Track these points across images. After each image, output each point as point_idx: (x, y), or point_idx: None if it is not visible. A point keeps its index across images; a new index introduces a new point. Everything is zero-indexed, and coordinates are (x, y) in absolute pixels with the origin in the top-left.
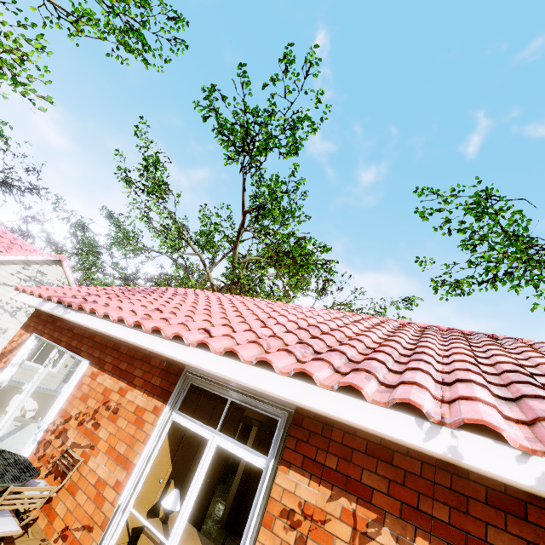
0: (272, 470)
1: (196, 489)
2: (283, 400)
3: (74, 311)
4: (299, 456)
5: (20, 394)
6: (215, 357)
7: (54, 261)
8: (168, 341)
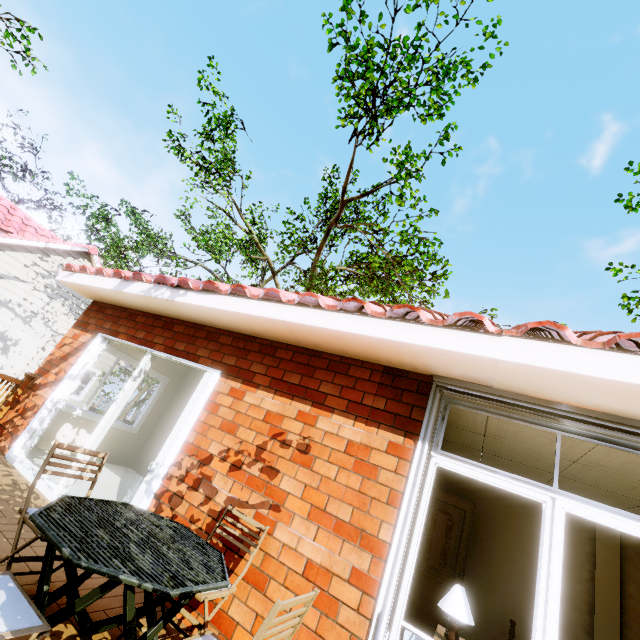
0: None
1: (554, 595)
2: None
3: (194, 292)
4: None
5: (69, 423)
6: (586, 352)
7: (80, 253)
8: (438, 329)
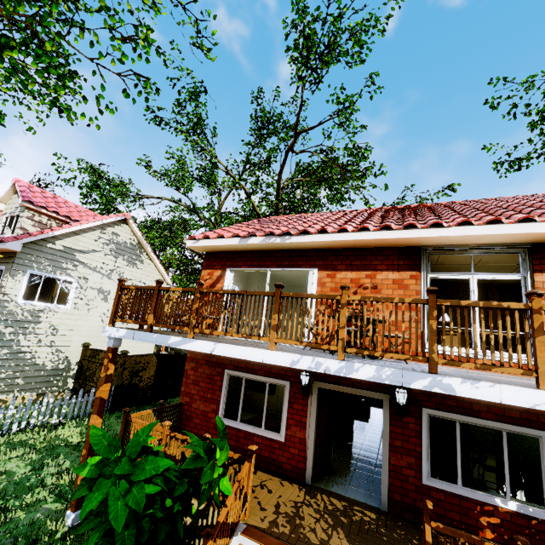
0: (530, 277)
1: None
2: (520, 243)
3: (295, 236)
4: (544, 265)
5: None
6: (479, 227)
7: (120, 220)
8: (425, 230)
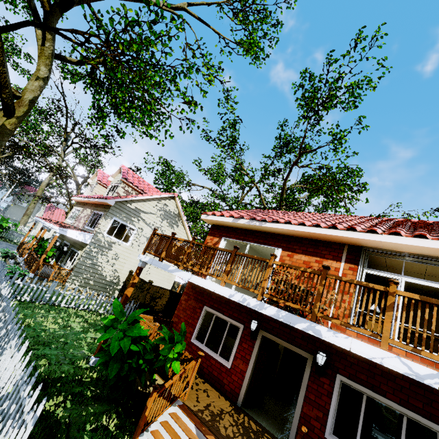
0: None
1: (400, 299)
2: None
3: (269, 222)
4: None
5: None
6: (406, 238)
7: (171, 197)
8: (362, 233)
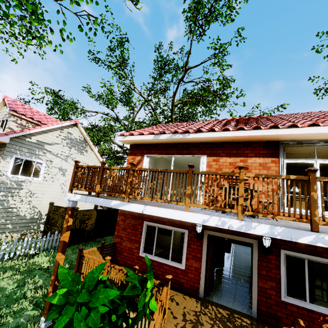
0: None
1: None
2: None
3: (192, 133)
4: None
5: None
6: (324, 127)
7: (72, 124)
8: (285, 129)
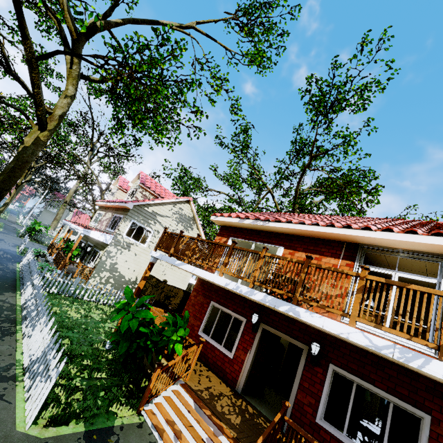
0: None
1: (393, 294)
2: (440, 254)
3: (271, 222)
4: None
5: None
6: (398, 234)
7: (186, 201)
8: (357, 230)
